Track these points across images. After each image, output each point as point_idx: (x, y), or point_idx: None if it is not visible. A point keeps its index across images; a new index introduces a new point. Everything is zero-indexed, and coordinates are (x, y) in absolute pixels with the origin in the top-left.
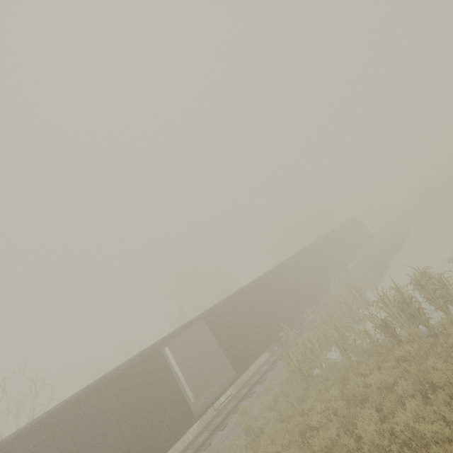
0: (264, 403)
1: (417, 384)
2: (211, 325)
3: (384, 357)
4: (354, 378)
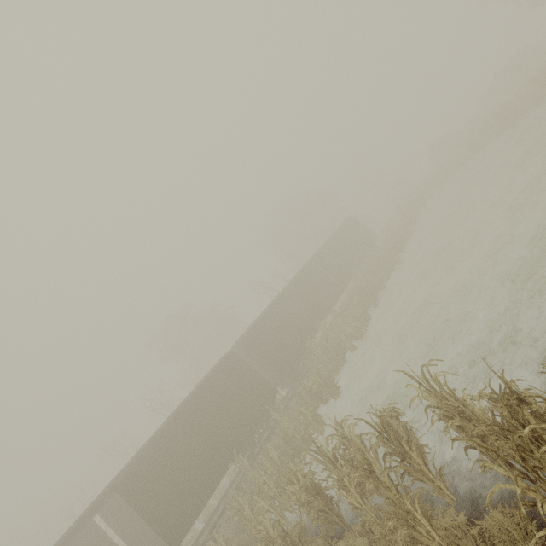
0: None
1: None
2: (127, 494)
3: None
4: None
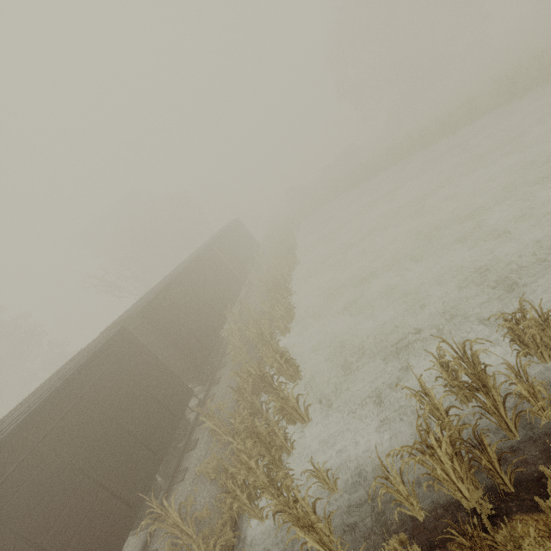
0: None
1: None
2: None
3: None
4: None
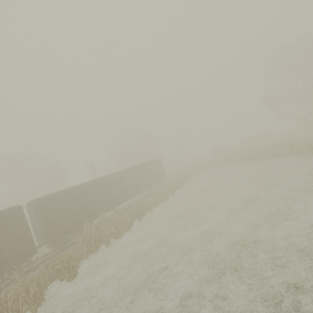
0: None
1: None
2: None
3: None
4: None
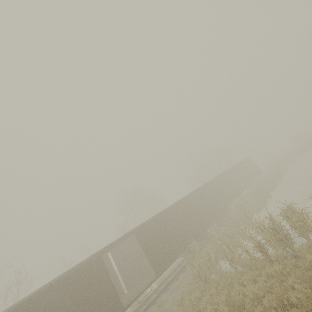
0: (174, 298)
1: (279, 300)
2: (139, 238)
3: (259, 272)
4: (237, 286)
